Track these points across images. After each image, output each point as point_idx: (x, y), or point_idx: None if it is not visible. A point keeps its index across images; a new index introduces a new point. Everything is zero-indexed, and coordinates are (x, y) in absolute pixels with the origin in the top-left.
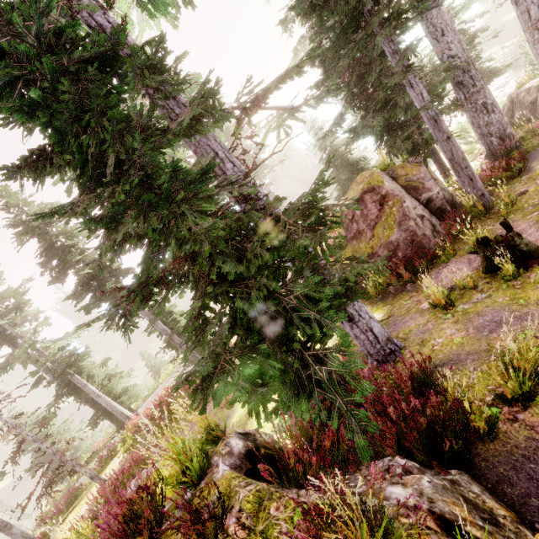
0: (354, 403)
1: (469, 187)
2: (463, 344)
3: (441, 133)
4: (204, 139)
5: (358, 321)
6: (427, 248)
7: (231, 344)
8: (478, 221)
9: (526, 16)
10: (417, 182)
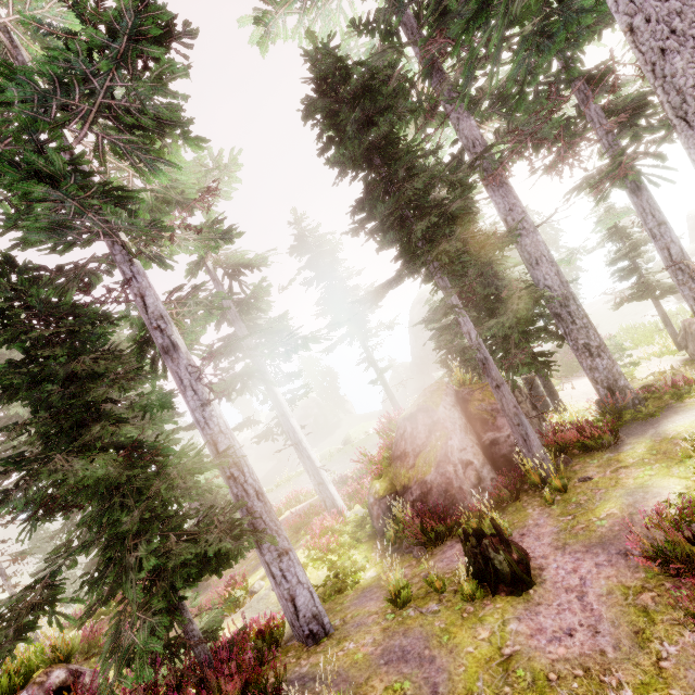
0: (163, 684)
1: (524, 448)
2: (356, 663)
3: (490, 379)
4: (175, 367)
5: (280, 582)
6: (460, 506)
7: None
8: (532, 493)
9: (666, 253)
10: (489, 414)
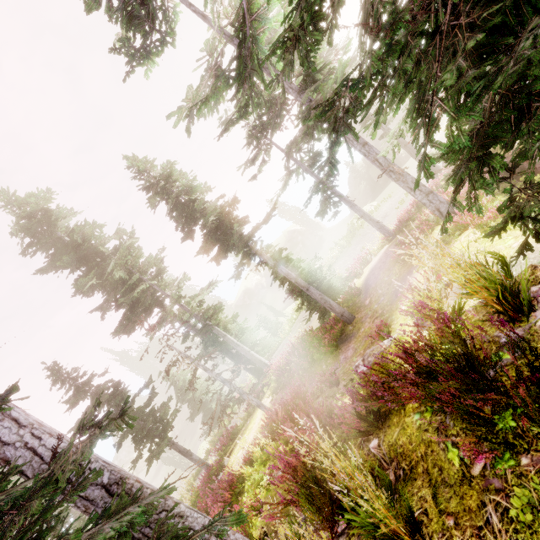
0: None
1: None
2: None
3: None
4: None
5: None
6: None
7: (355, 287)
8: None
9: None
10: None
